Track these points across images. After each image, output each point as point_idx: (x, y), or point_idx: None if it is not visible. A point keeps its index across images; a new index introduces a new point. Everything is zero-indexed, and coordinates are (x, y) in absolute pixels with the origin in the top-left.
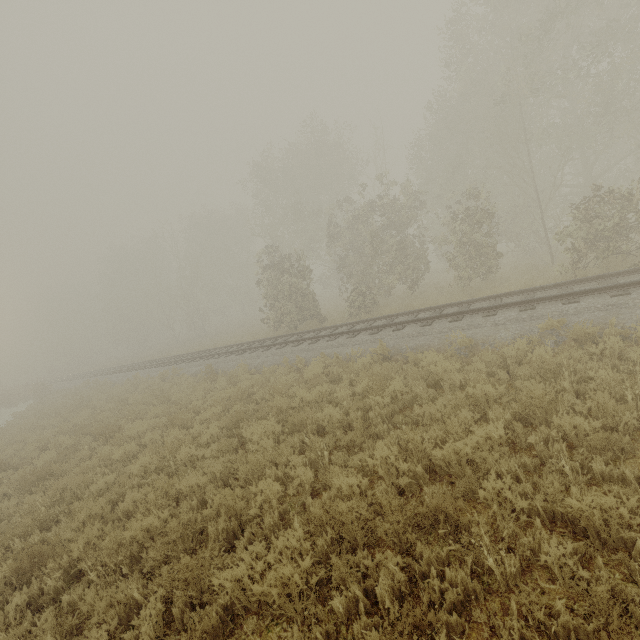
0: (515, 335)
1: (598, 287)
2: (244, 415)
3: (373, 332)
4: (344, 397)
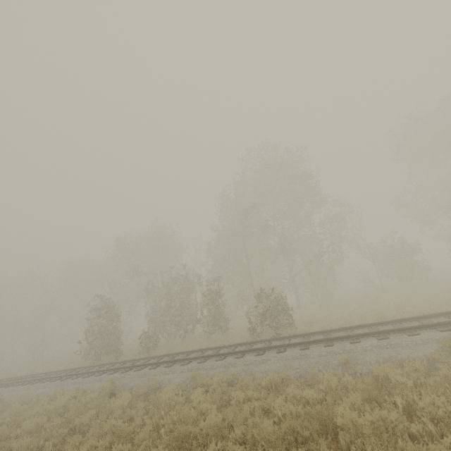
0: (180, 381)
1: (233, 351)
2: None
3: (124, 371)
4: (47, 428)
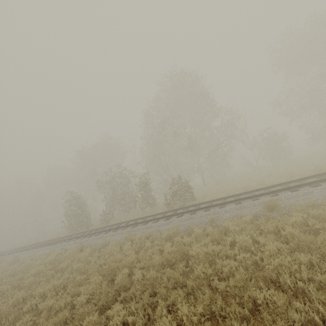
0: (120, 239)
1: (152, 219)
2: (1, 284)
3: (89, 236)
4: (44, 271)
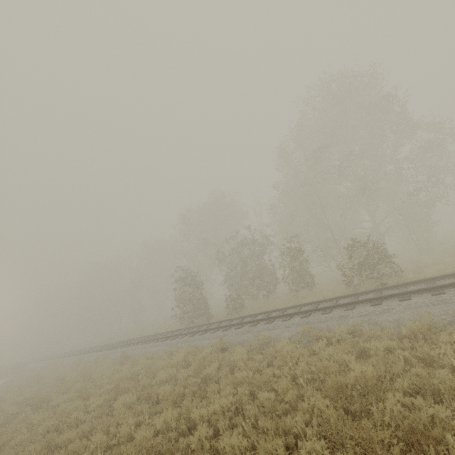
0: (290, 335)
1: (340, 303)
2: (122, 390)
3: (225, 329)
4: (180, 378)
